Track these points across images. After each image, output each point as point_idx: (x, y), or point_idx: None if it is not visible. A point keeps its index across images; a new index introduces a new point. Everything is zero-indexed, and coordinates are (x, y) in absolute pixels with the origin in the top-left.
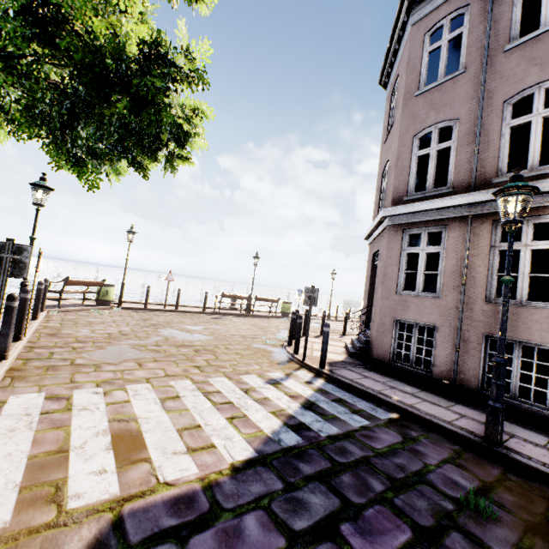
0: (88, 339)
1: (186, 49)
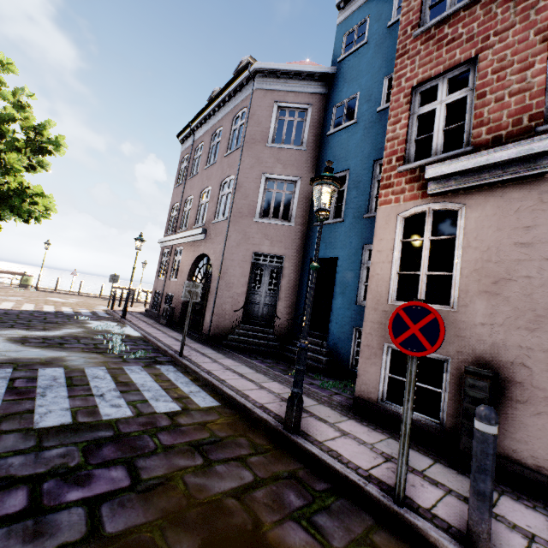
0: (1, 294)
1: (32, 189)
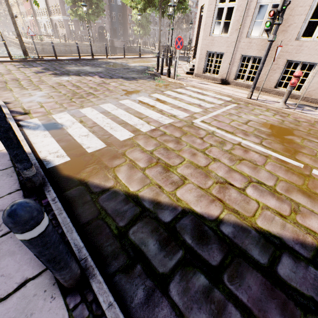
0: None
1: None
